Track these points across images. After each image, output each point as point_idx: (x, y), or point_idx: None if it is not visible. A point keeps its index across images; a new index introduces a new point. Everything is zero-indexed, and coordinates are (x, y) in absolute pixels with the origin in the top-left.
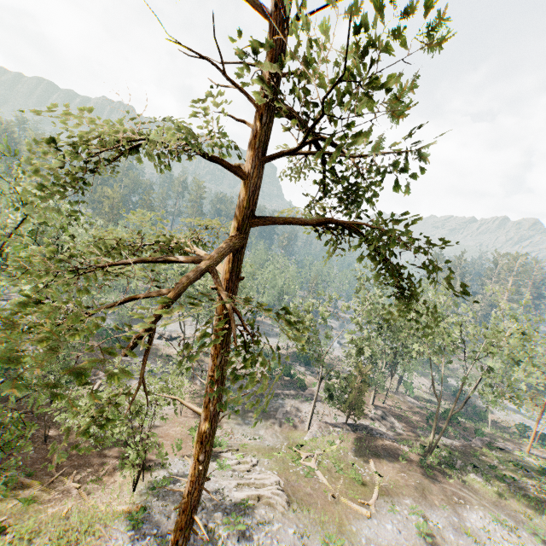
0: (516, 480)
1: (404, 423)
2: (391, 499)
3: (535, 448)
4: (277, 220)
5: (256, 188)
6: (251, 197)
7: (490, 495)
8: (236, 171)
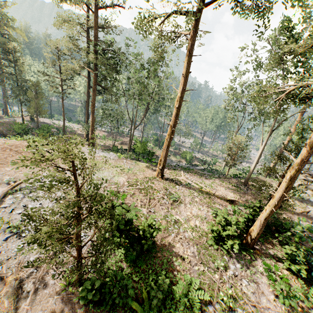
0: None
1: None
2: None
3: None
4: None
5: None
6: None
7: None
8: None
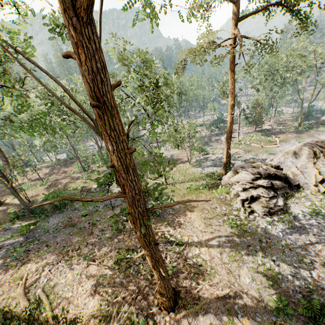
0: None
1: (283, 124)
2: (285, 141)
3: None
4: (246, 16)
5: (237, 6)
6: (236, 10)
7: None
8: (231, 2)
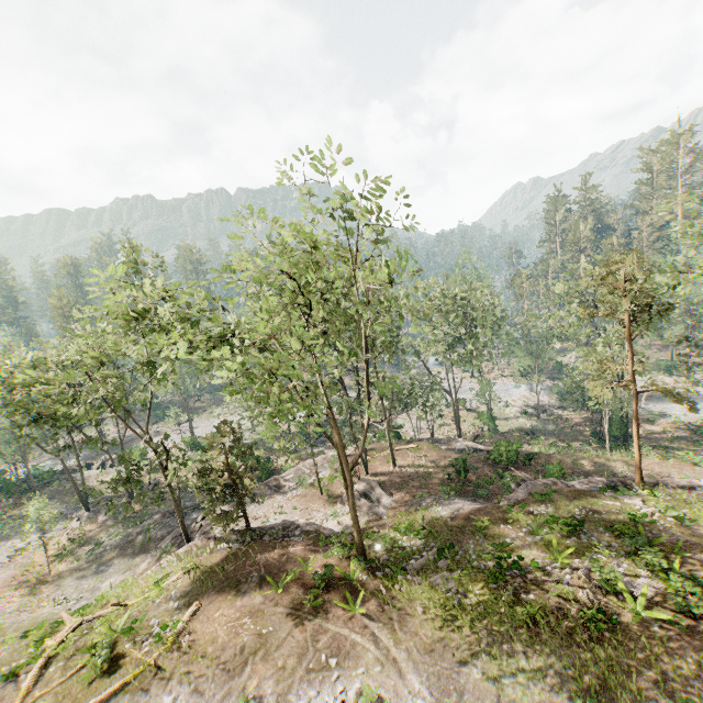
0: (542, 566)
1: (405, 493)
2: (134, 700)
3: (698, 465)
4: None
5: None
6: None
7: (440, 623)
8: None
